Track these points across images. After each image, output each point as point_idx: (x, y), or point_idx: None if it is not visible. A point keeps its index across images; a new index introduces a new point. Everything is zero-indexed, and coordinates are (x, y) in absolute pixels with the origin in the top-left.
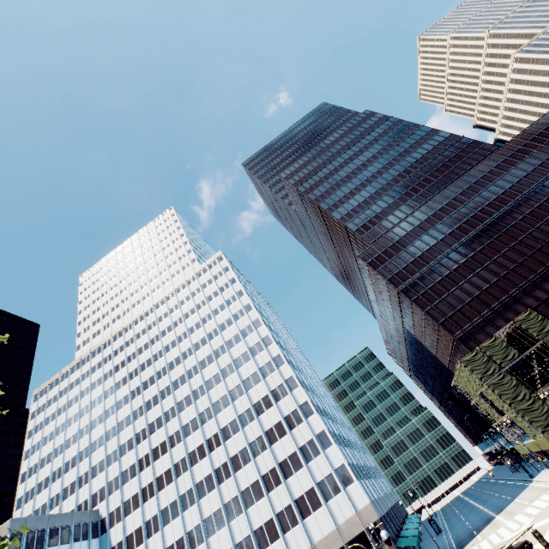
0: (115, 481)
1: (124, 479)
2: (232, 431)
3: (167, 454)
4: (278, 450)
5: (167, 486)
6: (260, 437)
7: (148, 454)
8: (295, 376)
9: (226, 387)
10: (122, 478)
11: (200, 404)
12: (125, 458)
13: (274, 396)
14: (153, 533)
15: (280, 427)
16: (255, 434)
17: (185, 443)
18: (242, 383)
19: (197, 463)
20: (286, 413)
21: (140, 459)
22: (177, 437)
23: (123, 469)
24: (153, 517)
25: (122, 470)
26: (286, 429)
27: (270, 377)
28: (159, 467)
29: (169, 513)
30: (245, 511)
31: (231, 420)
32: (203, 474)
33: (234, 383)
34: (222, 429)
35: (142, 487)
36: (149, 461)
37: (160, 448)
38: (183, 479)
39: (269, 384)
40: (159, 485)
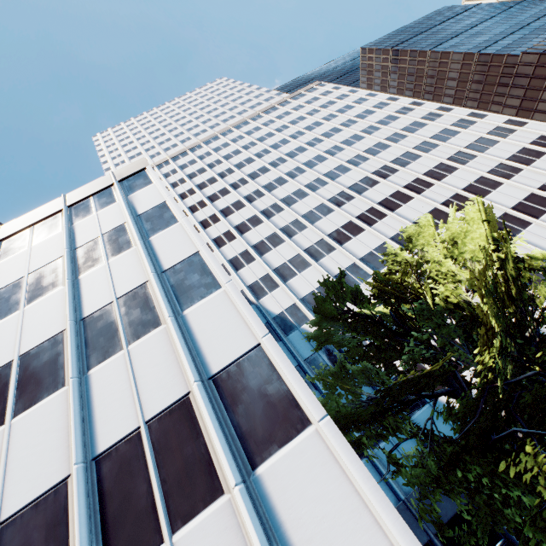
0: (242, 255)
1: (261, 249)
2: (445, 171)
3: (335, 212)
4: (544, 166)
5: (357, 236)
6: (500, 164)
7: (297, 220)
8: (514, 118)
9: (403, 147)
10: (255, 250)
11: (366, 167)
12: (251, 233)
13: (495, 136)
14: (359, 281)
15: (529, 151)
16: (488, 165)
17: (363, 197)
18: (428, 139)
19: (401, 206)
20: (529, 141)
21: (282, 227)
22: (344, 196)
23: (252, 243)
24: (349, 267)
25: (251, 244)
26: (543, 149)
27: (473, 127)
28: (327, 225)
29: (379, 257)
30: (536, 221)
31: (434, 165)
32: (421, 212)
33: (415, 142)
34: (424, 174)
35: (305, 248)
36: (303, 225)
37: (317, 211)
38: (384, 224)
39: (477, 131)
40: (338, 238)
